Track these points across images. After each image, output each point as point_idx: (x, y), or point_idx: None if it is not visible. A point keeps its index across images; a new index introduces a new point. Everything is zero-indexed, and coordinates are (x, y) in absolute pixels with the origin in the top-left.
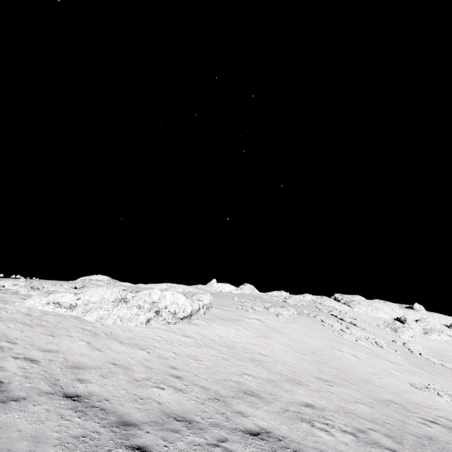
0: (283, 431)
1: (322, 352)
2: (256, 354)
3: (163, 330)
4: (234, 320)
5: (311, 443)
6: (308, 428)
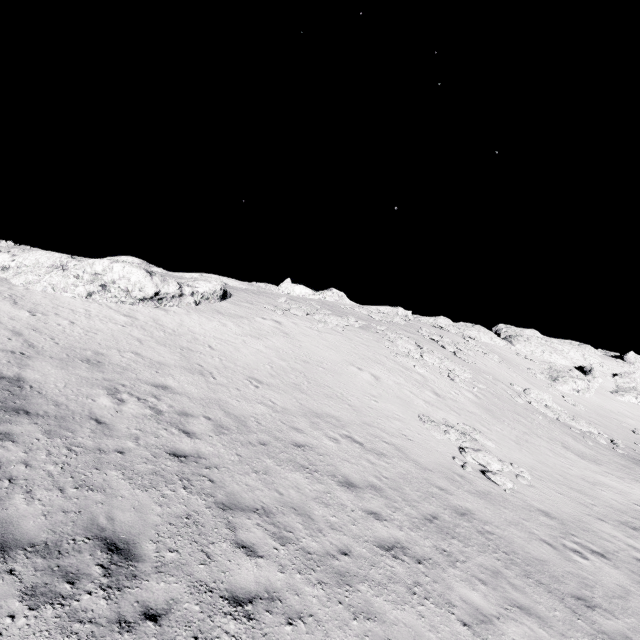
0: (48, 385)
1: (323, 364)
2: (203, 346)
3: (103, 307)
4: (237, 316)
5: (63, 399)
6: (97, 393)
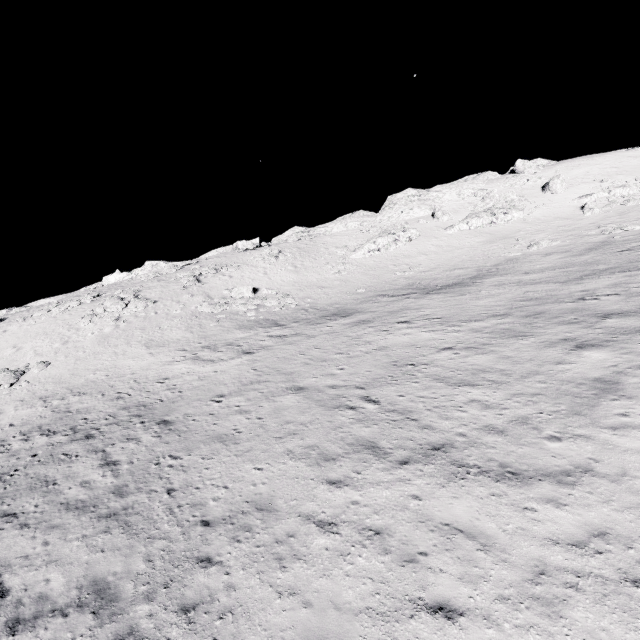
0: None
1: None
2: None
3: None
4: None
5: None
6: None
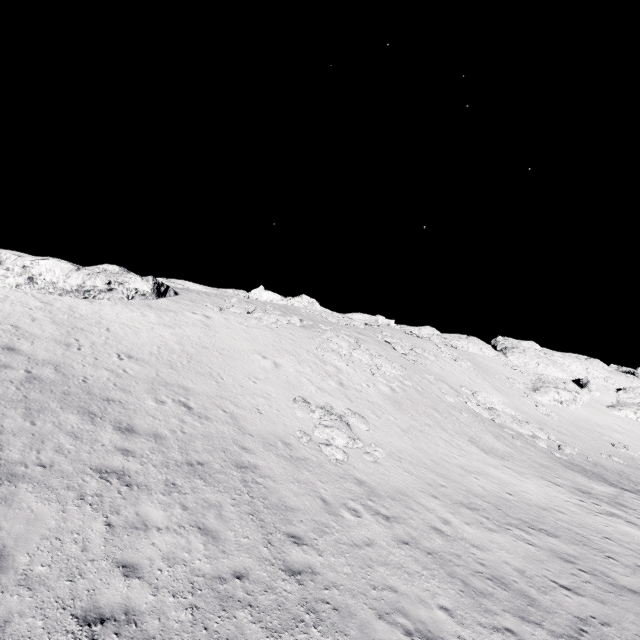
0: None
1: (224, 350)
2: (101, 328)
3: (27, 295)
4: (166, 310)
5: None
6: None
